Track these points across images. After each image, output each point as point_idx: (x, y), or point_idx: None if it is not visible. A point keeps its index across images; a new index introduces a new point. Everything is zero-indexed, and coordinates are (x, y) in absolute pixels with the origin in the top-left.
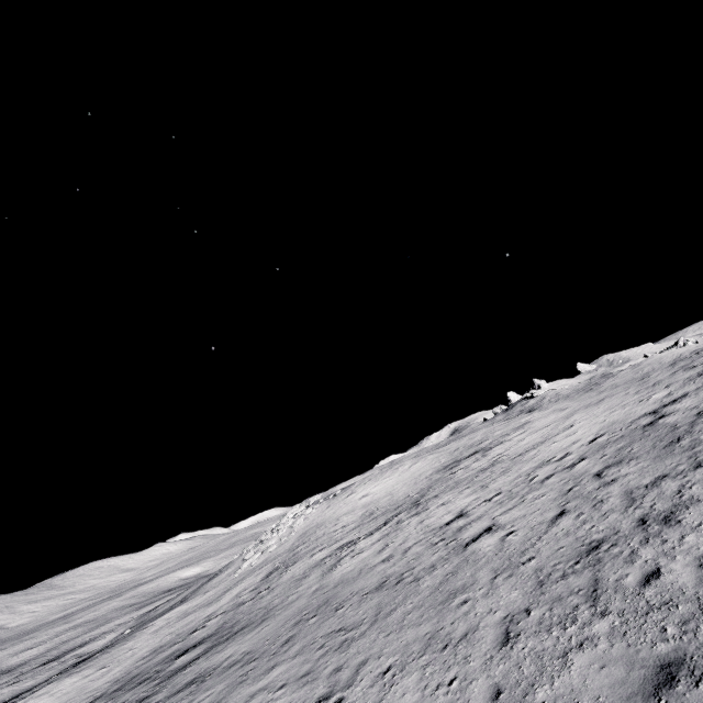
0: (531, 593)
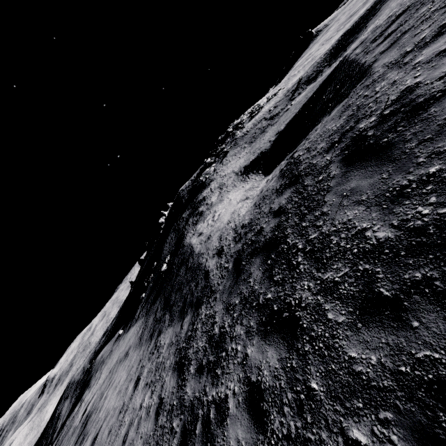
0: None
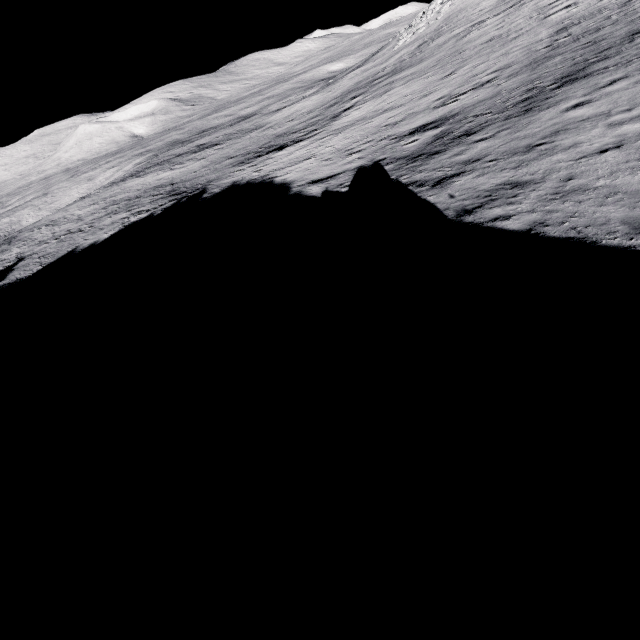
0: (551, 34)
